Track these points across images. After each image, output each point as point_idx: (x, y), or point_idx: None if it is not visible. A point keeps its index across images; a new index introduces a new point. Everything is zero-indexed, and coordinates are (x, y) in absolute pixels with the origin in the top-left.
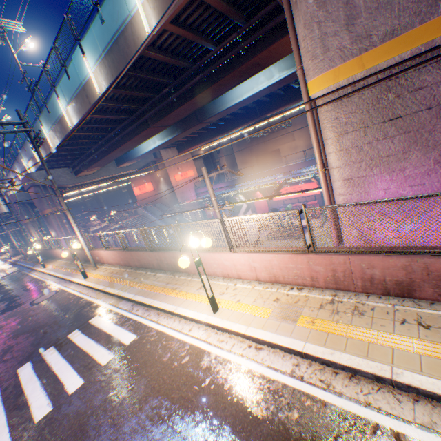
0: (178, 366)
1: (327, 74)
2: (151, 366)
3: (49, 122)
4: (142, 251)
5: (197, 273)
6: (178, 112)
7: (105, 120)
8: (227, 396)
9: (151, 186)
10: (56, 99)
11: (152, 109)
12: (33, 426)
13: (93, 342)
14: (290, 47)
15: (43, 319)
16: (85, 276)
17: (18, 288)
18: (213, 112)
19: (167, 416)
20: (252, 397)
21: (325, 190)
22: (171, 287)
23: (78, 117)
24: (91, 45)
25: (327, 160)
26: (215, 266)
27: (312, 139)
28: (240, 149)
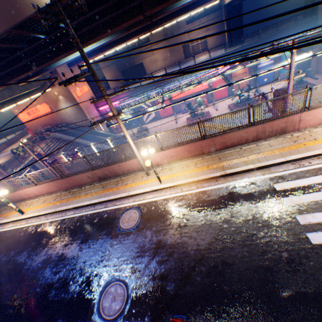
0: None
1: None
2: None
3: None
4: (236, 131)
5: (308, 127)
6: None
7: None
8: None
9: (46, 107)
10: None
11: None
12: None
13: None
14: None
15: (201, 222)
16: (160, 181)
17: (26, 244)
18: (168, 8)
19: None
20: None
21: None
22: (307, 141)
23: None
24: None
25: None
26: None
27: None
28: (107, 65)
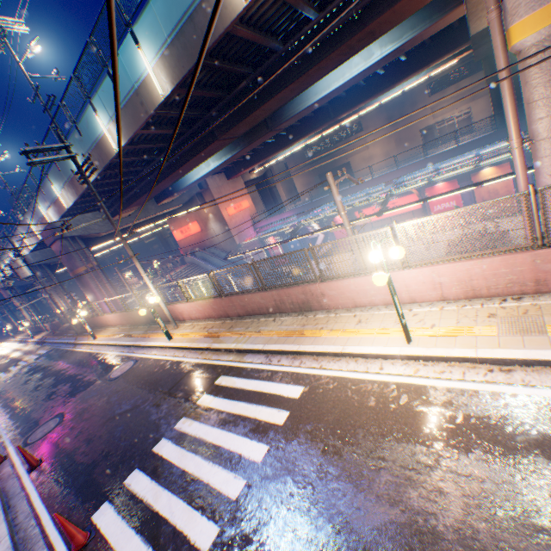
0: (398, 408)
1: (550, 7)
2: (357, 414)
3: (81, 148)
4: (250, 294)
5: (340, 308)
6: (257, 114)
7: (156, 138)
8: (506, 427)
9: (197, 226)
10: (91, 115)
11: (220, 115)
12: (233, 503)
13: (242, 403)
14: (417, 3)
15: (141, 392)
16: (169, 337)
17: (71, 366)
18: (288, 114)
19: (433, 461)
20: (545, 422)
21: (522, 173)
22: (313, 328)
23: (127, 135)
24: (149, 29)
25: (535, 130)
26: (372, 293)
27: (507, 106)
28: (299, 168)
